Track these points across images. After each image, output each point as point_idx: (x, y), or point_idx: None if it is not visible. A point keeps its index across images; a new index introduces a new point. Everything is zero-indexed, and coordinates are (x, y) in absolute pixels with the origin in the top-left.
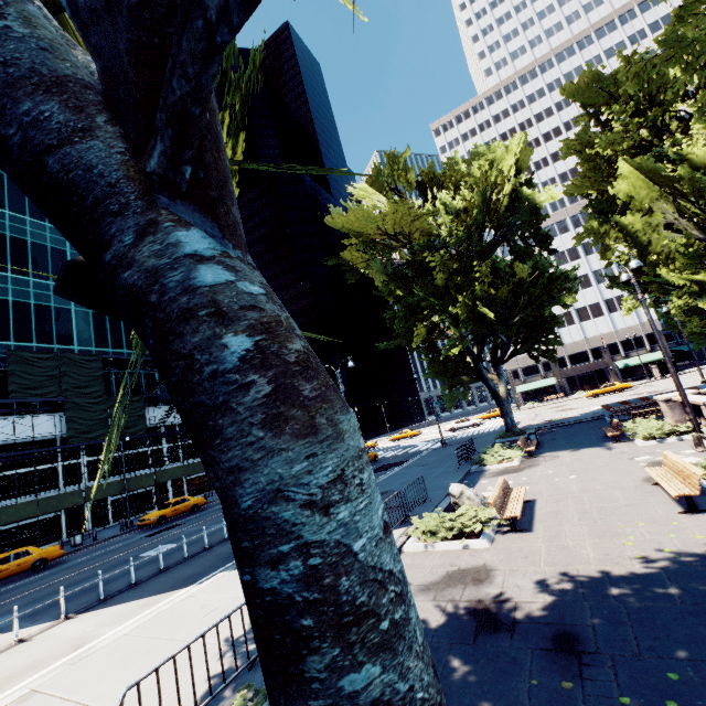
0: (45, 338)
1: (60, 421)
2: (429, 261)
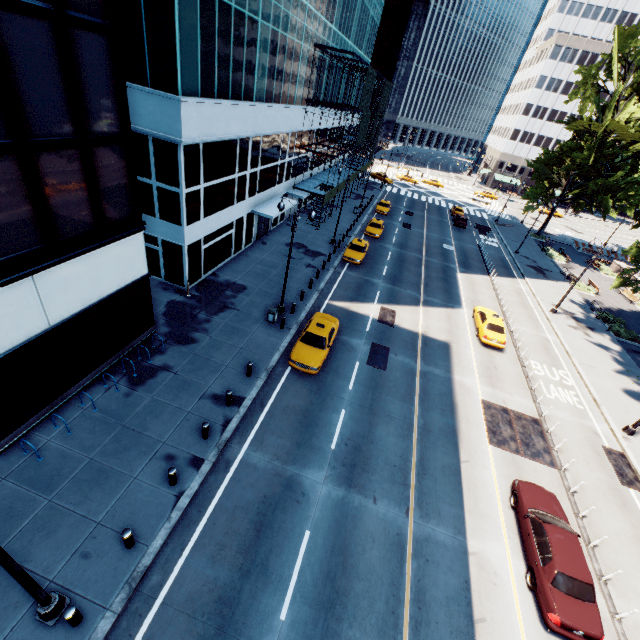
0: (347, 29)
1: (334, 116)
2: (606, 154)
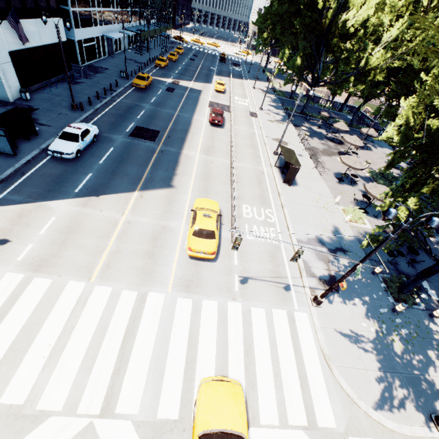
0: None
1: None
2: None
